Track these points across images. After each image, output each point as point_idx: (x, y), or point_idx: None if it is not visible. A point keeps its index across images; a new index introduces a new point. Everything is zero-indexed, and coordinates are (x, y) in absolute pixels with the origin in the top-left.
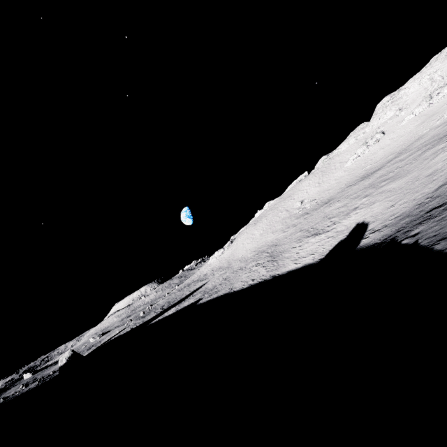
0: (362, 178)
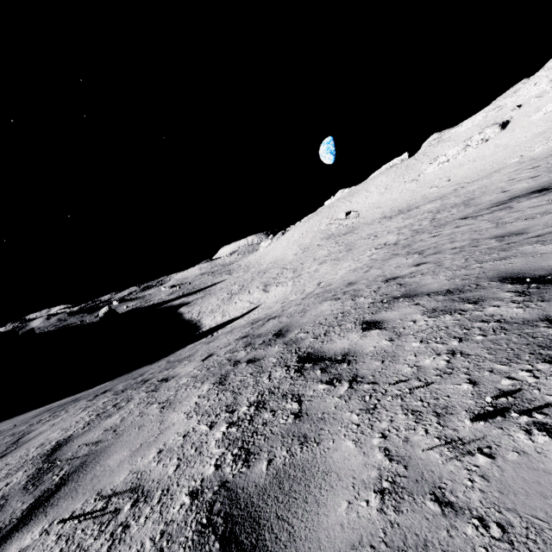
0: (398, 212)
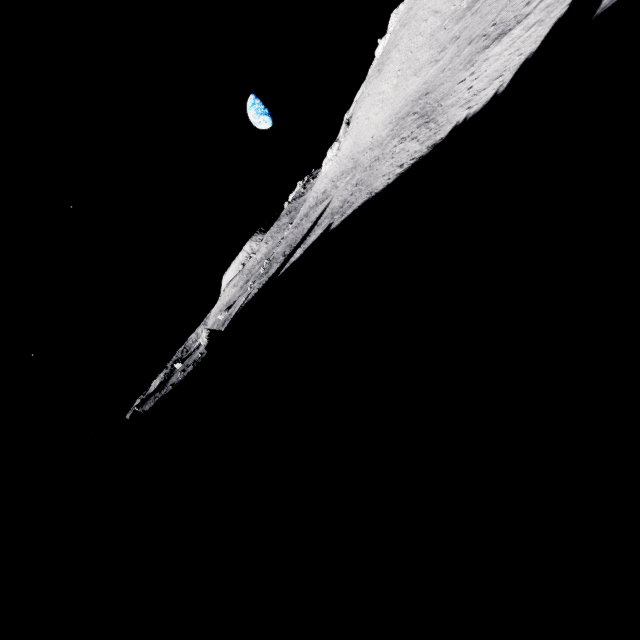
0: None
